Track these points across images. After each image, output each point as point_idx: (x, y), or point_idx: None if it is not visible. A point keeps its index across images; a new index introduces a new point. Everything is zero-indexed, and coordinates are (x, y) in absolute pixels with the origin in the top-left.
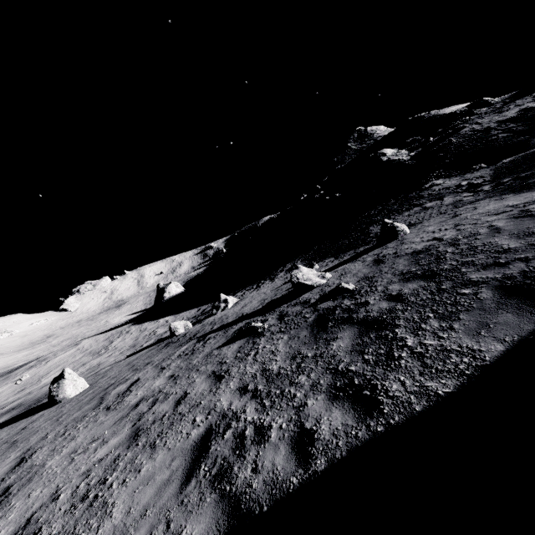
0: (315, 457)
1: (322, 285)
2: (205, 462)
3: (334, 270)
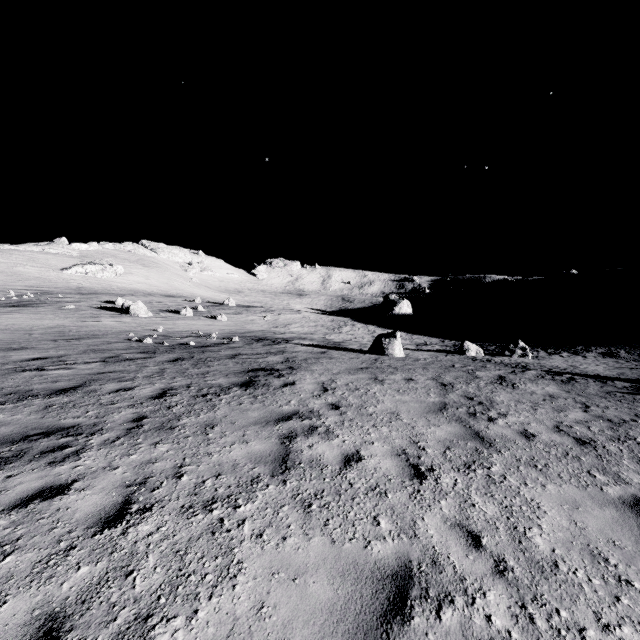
0: None
1: None
2: None
3: None
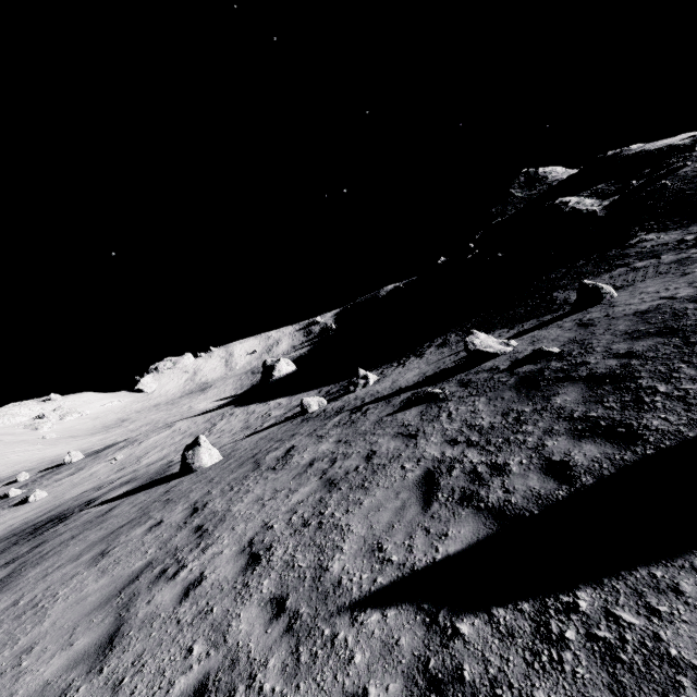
0: (578, 477)
1: (508, 353)
2: (440, 492)
3: (518, 338)
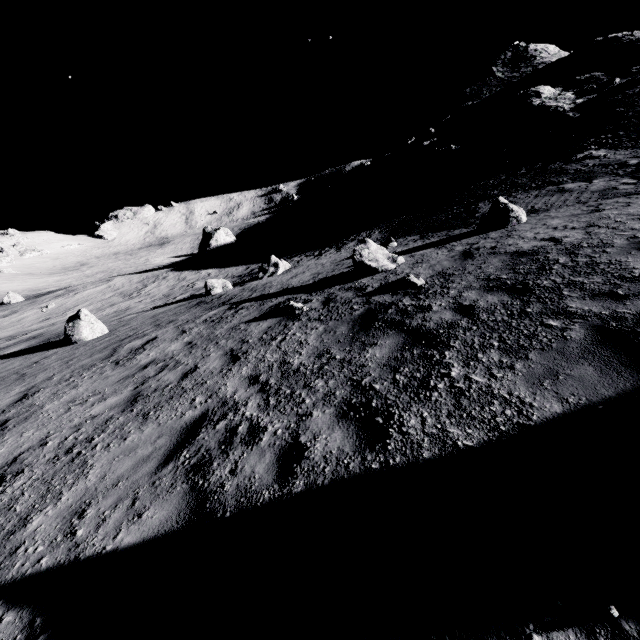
0: (296, 477)
1: (388, 271)
2: (188, 449)
3: (412, 254)
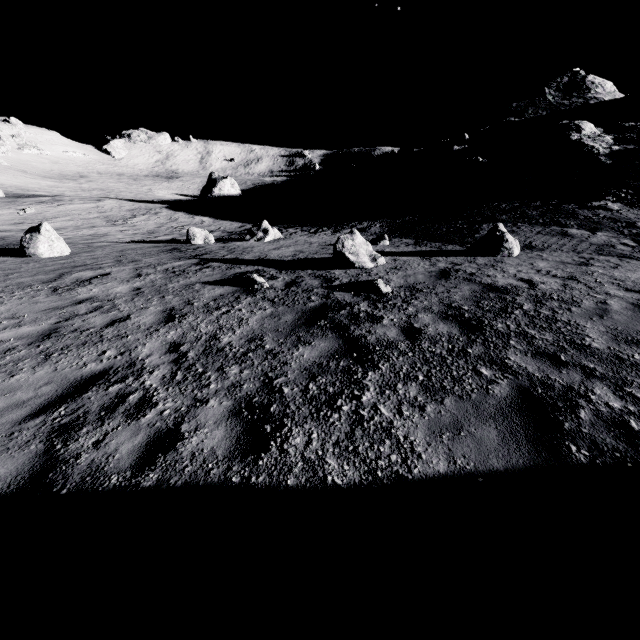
0: (154, 468)
1: (364, 269)
2: (68, 405)
3: (396, 257)
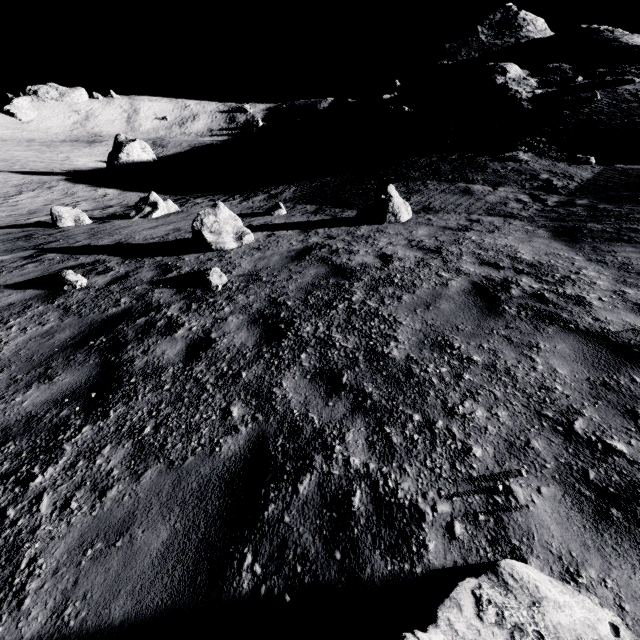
0: None
1: (223, 251)
2: None
3: (273, 232)
